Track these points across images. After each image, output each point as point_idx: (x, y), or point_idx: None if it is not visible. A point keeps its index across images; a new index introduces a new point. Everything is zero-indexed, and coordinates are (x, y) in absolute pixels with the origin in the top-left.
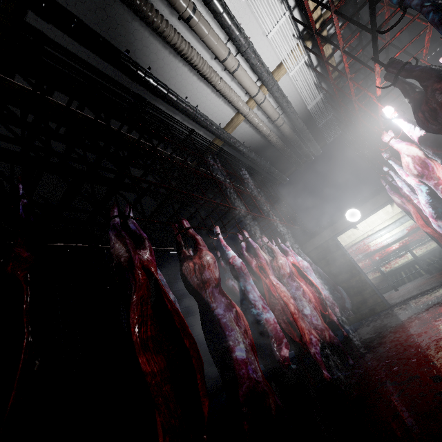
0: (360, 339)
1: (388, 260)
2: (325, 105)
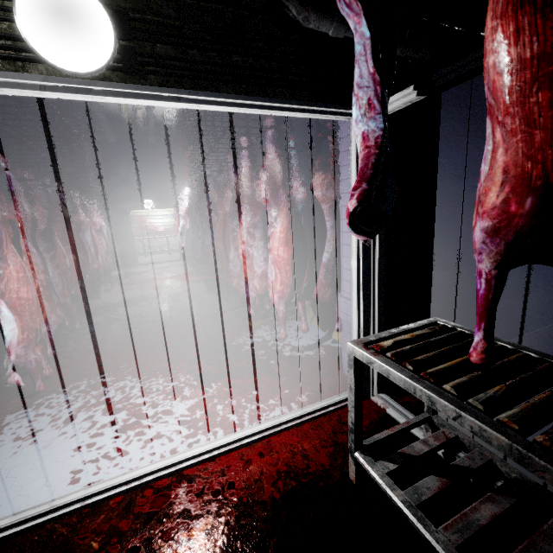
0: (115, 275)
1: (152, 236)
2: (175, 128)
